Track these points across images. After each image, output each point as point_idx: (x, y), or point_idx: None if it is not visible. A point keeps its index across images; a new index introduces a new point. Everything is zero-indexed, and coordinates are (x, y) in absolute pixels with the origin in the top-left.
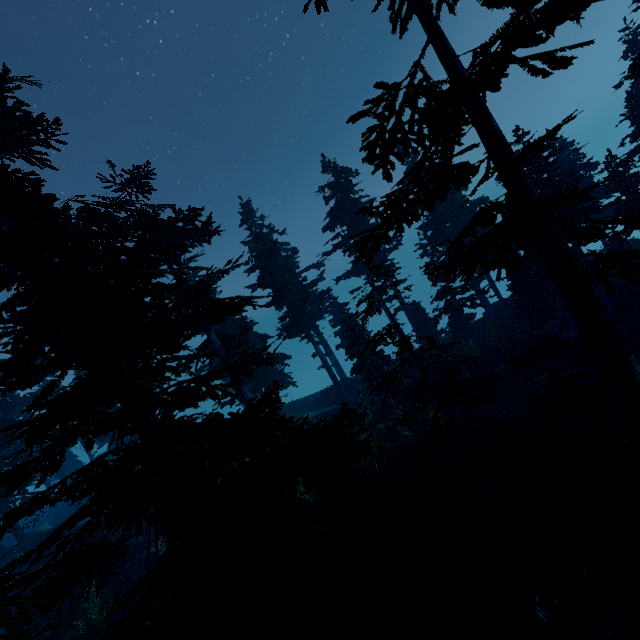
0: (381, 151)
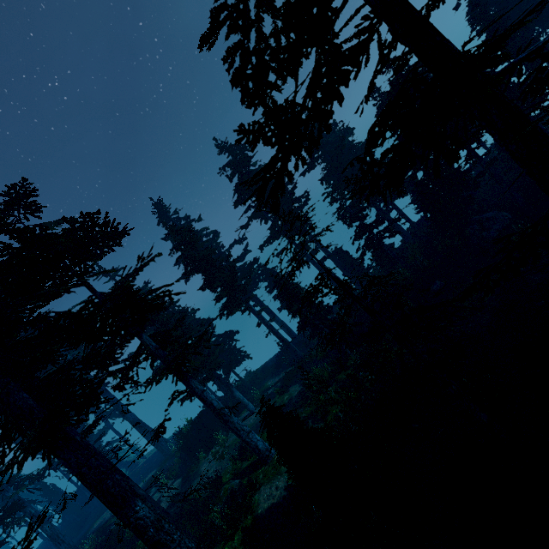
0: (254, 83)
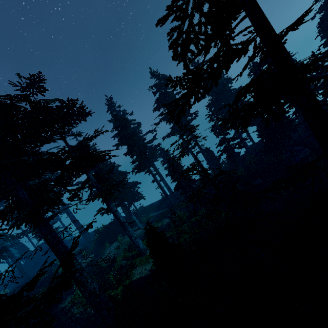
0: (181, 49)
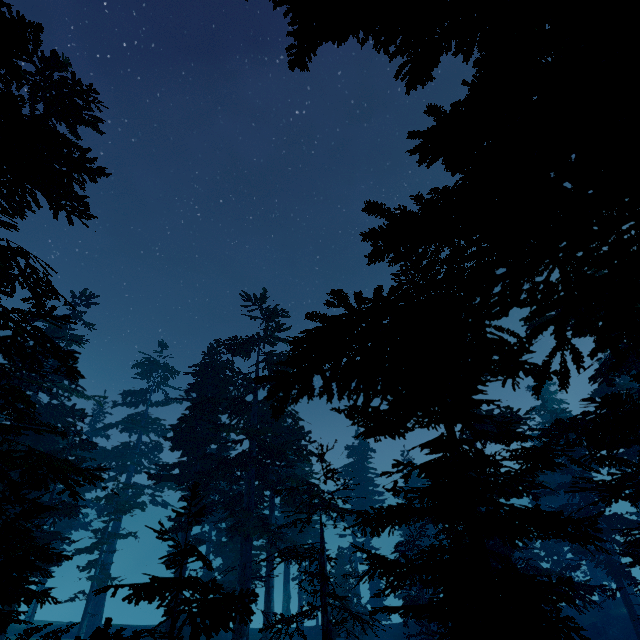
0: None
